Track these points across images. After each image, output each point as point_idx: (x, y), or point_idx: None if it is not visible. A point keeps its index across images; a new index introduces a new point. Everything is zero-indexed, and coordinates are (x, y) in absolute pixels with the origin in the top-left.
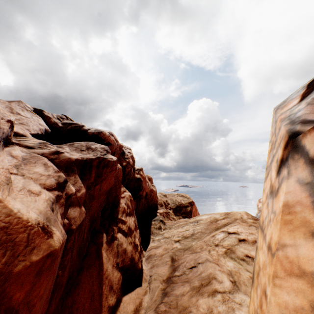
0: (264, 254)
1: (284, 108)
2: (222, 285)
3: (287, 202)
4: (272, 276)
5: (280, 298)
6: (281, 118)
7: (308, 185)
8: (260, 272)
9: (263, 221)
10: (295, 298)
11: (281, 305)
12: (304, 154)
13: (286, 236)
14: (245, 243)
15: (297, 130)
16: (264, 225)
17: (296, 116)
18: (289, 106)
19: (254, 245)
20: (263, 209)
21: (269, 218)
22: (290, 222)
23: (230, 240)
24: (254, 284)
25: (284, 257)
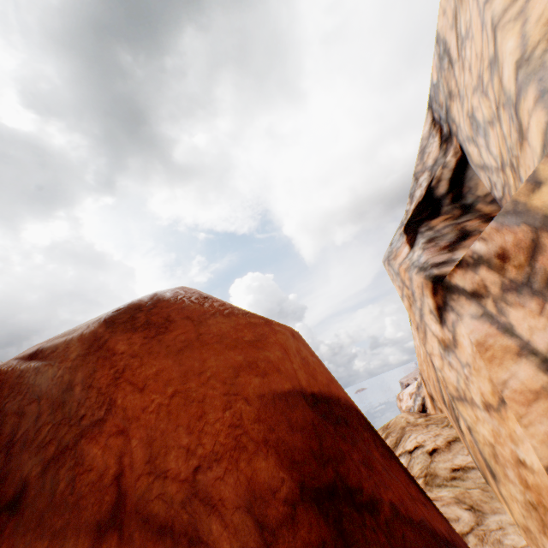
0: (486, 422)
1: (398, 258)
2: (462, 522)
3: (477, 341)
4: (517, 420)
5: (539, 434)
6: (405, 269)
7: (483, 316)
8: (496, 448)
9: (456, 387)
10: None
11: (544, 439)
12: (462, 291)
13: (499, 372)
14: (439, 452)
15: (435, 274)
16: (461, 390)
17: (421, 262)
18: (402, 255)
19: (451, 449)
20: (445, 375)
21: (463, 376)
22: (493, 358)
23: (418, 461)
24: (499, 476)
25: (513, 393)
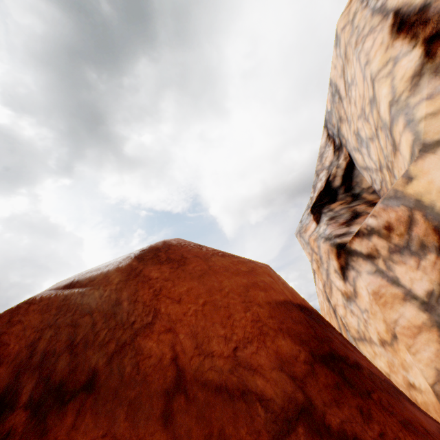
0: (382, 355)
1: (307, 231)
2: None
3: (373, 291)
4: (407, 349)
5: (424, 359)
6: (314, 239)
7: (376, 272)
8: (391, 376)
9: (357, 329)
10: (429, 348)
11: (428, 362)
12: (359, 254)
13: (391, 314)
14: None
15: (338, 242)
16: (361, 332)
17: (326, 234)
18: (310, 229)
19: None
20: (348, 320)
21: (363, 320)
22: (386, 303)
23: None
24: None
25: (402, 329)
